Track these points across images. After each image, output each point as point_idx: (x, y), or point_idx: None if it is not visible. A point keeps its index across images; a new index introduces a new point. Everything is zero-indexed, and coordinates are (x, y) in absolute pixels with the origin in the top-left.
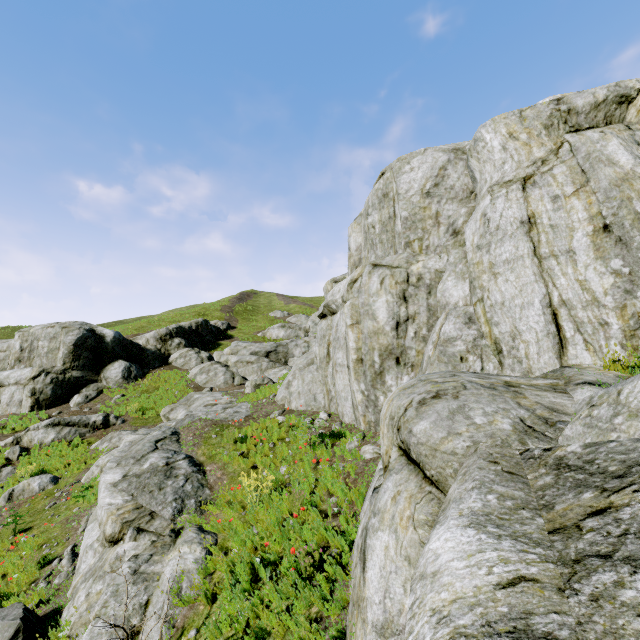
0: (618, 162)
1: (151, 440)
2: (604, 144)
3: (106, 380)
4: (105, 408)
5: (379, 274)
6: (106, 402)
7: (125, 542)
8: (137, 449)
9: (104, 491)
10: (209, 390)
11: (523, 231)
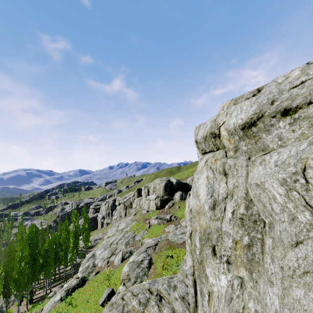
0: (199, 195)
1: (147, 246)
2: (199, 176)
3: (175, 199)
4: (172, 212)
5: (188, 201)
6: (174, 209)
7: (121, 285)
8: (141, 249)
9: (126, 264)
10: None
11: (189, 217)
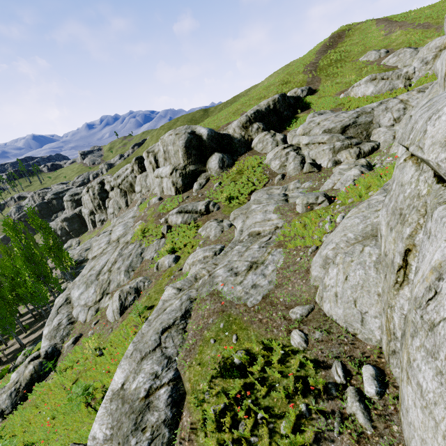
0: None
1: (161, 326)
2: None
3: (210, 170)
4: (208, 196)
5: None
6: (210, 189)
7: None
8: (146, 339)
9: (102, 405)
10: (280, 178)
11: None
